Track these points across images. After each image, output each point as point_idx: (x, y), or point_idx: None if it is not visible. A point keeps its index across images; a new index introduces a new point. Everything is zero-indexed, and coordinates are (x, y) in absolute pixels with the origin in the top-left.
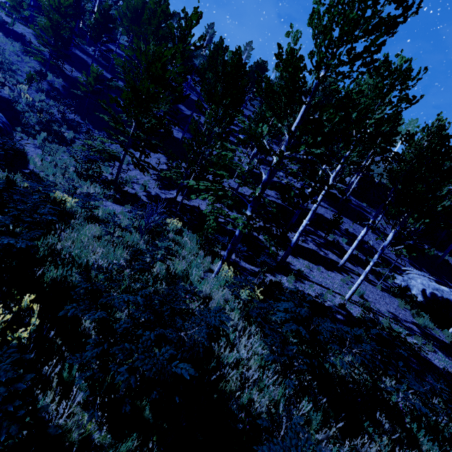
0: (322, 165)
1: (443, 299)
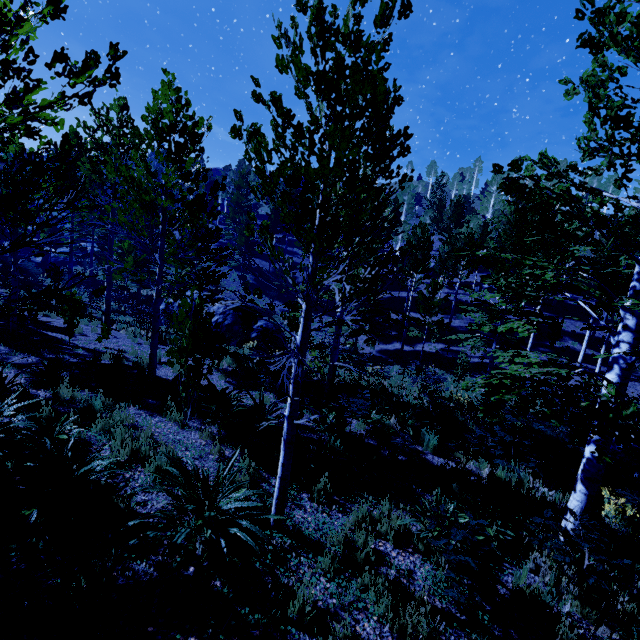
0: None
1: None
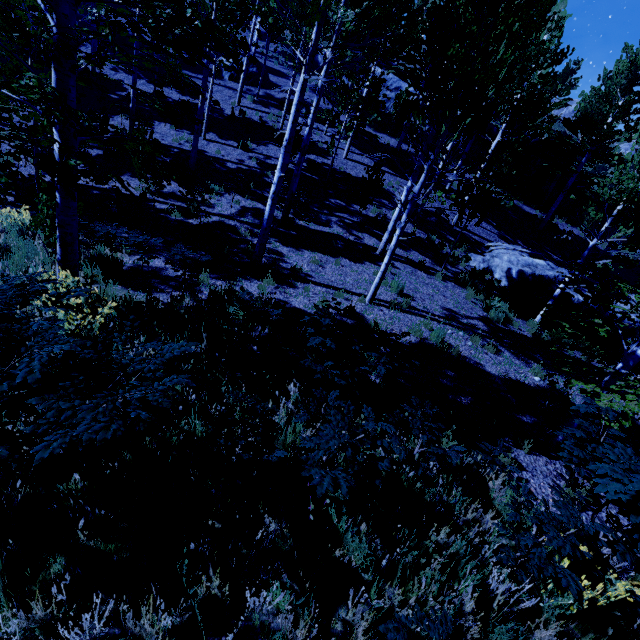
0: (339, 77)
1: (534, 277)
